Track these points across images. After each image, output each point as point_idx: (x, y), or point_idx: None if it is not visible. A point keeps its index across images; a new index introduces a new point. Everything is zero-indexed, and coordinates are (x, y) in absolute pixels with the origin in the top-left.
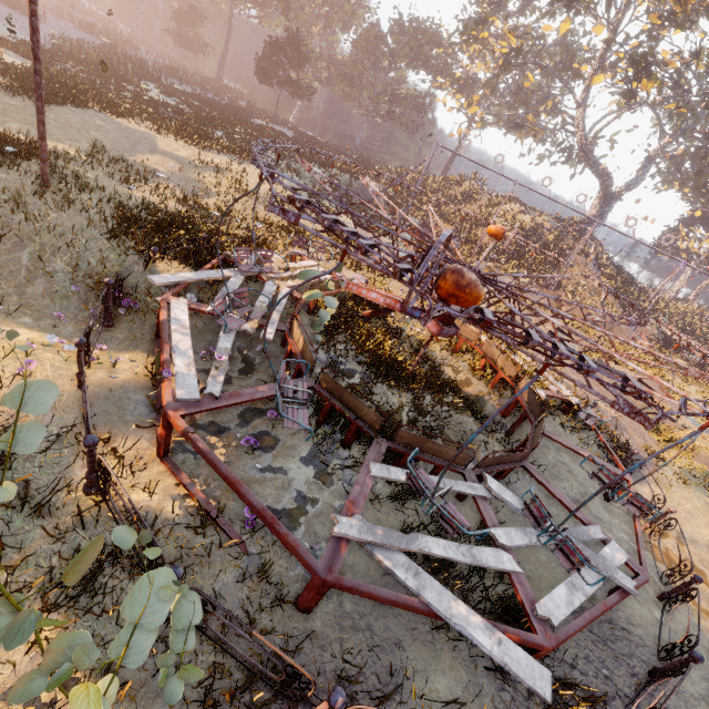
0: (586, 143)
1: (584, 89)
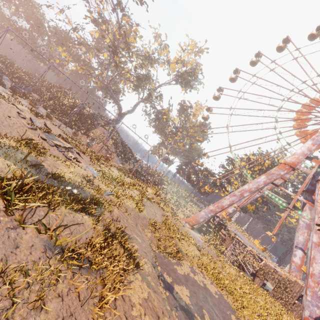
0: (107, 84)
1: (107, 64)
